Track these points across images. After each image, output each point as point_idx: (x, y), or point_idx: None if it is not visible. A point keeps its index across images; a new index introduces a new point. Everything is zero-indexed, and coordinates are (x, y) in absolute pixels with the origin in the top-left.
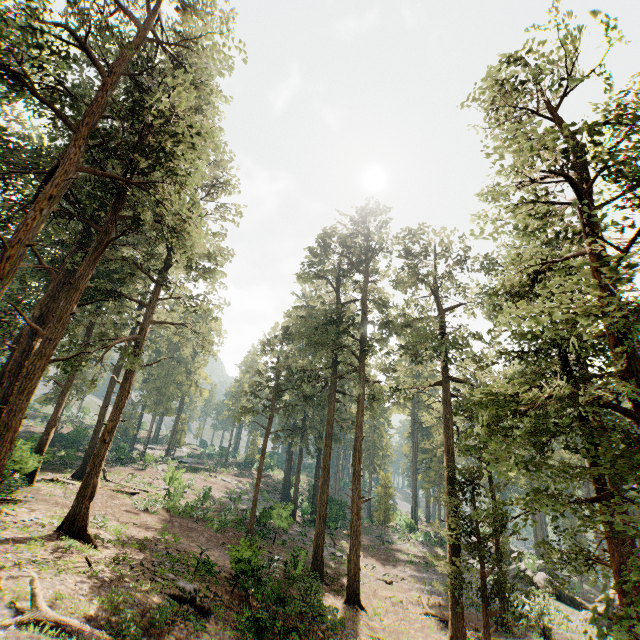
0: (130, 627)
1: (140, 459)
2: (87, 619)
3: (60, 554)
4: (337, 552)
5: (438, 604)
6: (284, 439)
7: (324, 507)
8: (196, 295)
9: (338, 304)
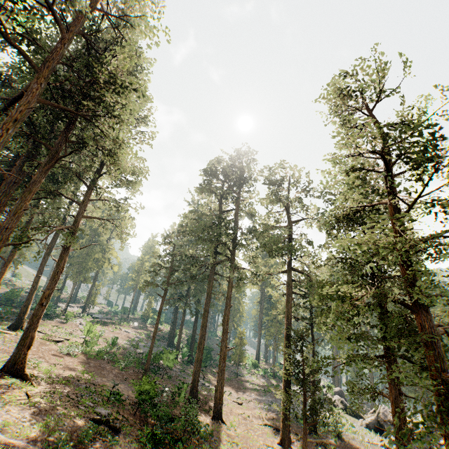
0: (65, 445)
1: (62, 314)
2: (30, 440)
3: (5, 390)
4: (206, 383)
5: (272, 418)
6: (173, 304)
7: (201, 353)
8: (119, 199)
9: (219, 212)
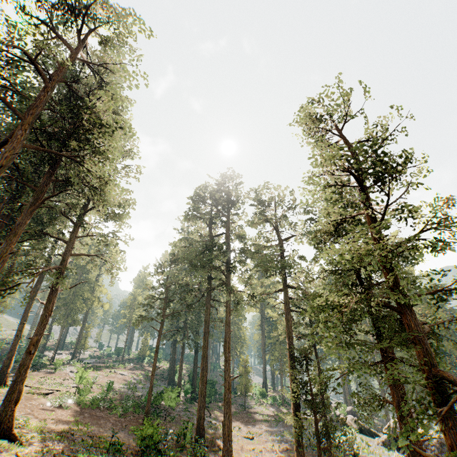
0: None
1: (50, 364)
2: None
3: None
4: (212, 420)
5: (286, 448)
6: (171, 337)
7: (204, 387)
8: (108, 233)
9: (210, 237)
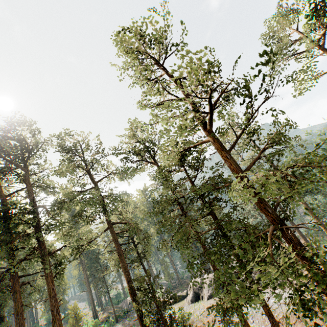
0: None
1: None
2: None
3: None
4: None
5: None
6: None
7: None
8: None
9: (1, 198)
